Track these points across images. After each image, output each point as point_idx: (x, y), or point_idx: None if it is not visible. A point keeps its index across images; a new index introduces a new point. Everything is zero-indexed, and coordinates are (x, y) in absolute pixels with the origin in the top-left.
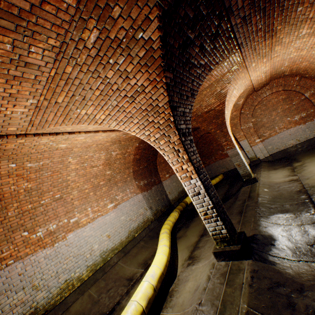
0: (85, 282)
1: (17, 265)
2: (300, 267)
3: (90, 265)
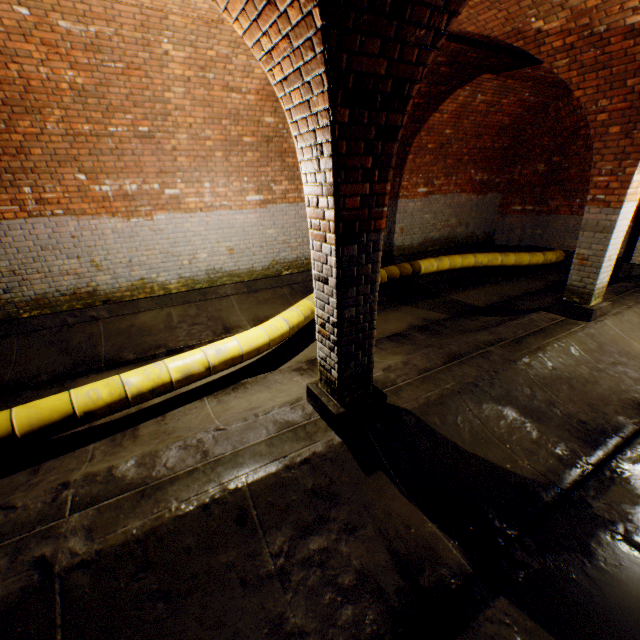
0: (171, 296)
1: (70, 221)
2: (399, 508)
3: (185, 277)
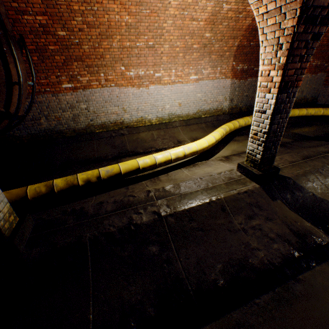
0: (152, 126)
1: (116, 89)
2: (290, 215)
3: (159, 117)
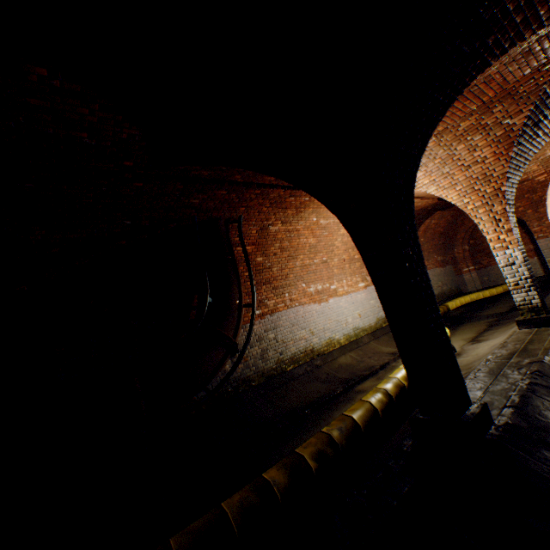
0: (344, 346)
1: (300, 309)
2: None
3: (345, 334)
